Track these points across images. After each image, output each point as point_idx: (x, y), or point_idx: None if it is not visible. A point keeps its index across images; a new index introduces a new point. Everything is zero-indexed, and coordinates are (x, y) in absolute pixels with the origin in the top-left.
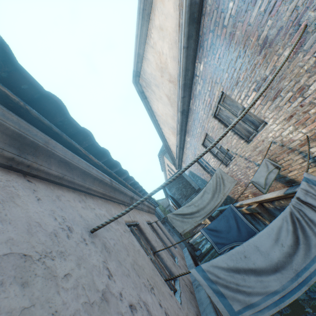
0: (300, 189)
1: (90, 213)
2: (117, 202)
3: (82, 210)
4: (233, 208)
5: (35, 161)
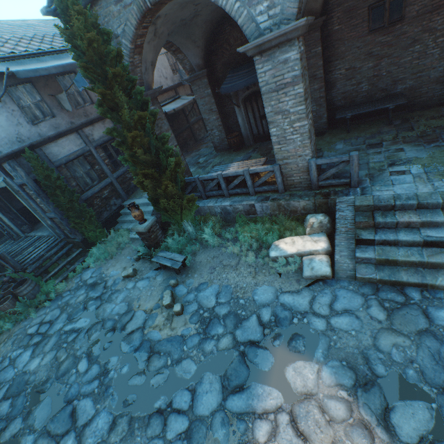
0: None
1: None
2: None
3: None
4: None
5: None
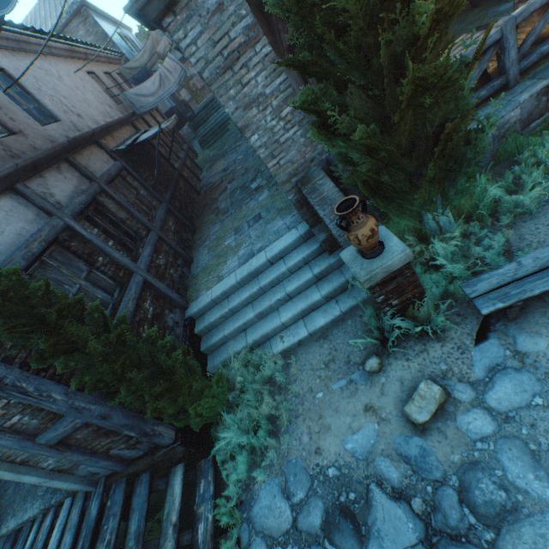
0: (166, 62)
1: (71, 67)
2: (78, 60)
3: (69, 66)
4: (146, 68)
5: (53, 52)
